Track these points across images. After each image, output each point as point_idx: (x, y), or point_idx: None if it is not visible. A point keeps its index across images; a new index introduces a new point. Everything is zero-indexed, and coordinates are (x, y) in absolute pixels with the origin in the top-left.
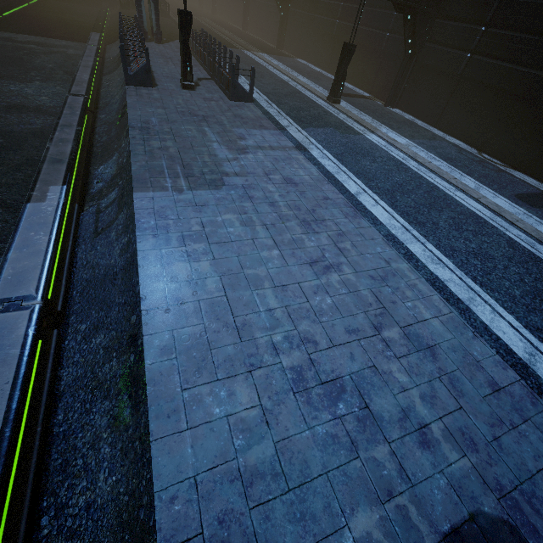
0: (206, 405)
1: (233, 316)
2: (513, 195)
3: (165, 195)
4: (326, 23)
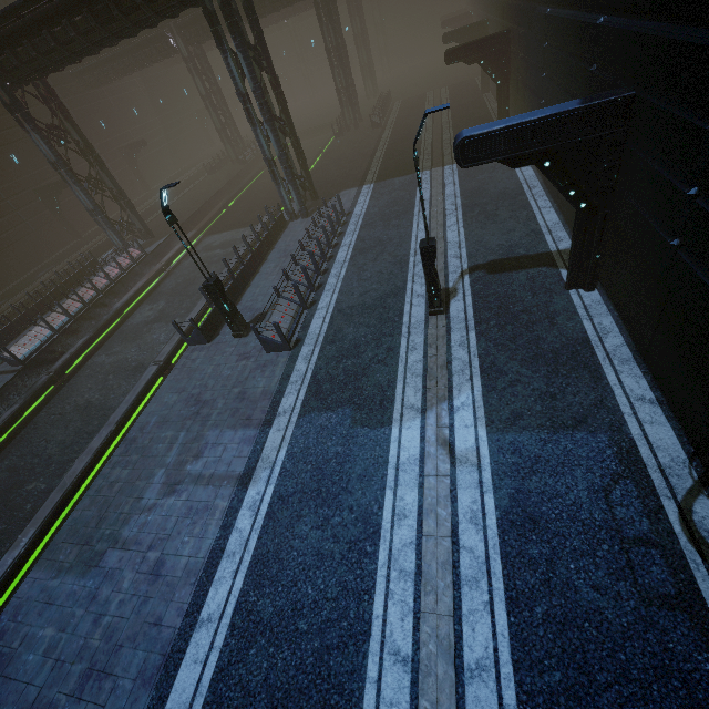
0: None
1: None
2: None
3: (45, 577)
4: (533, 102)
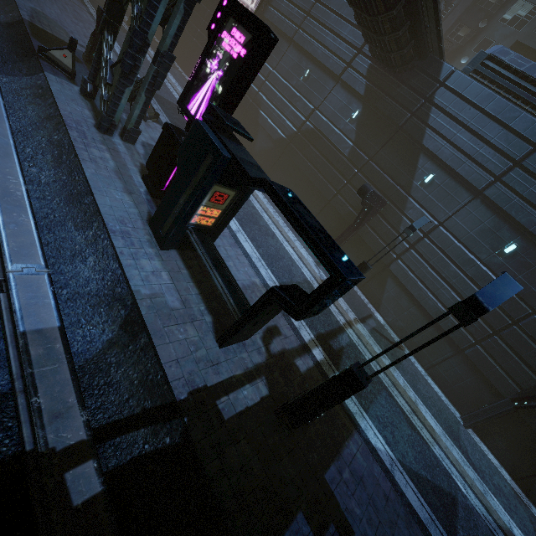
0: (28, 3)
1: (39, 4)
2: (183, 86)
3: None
4: None
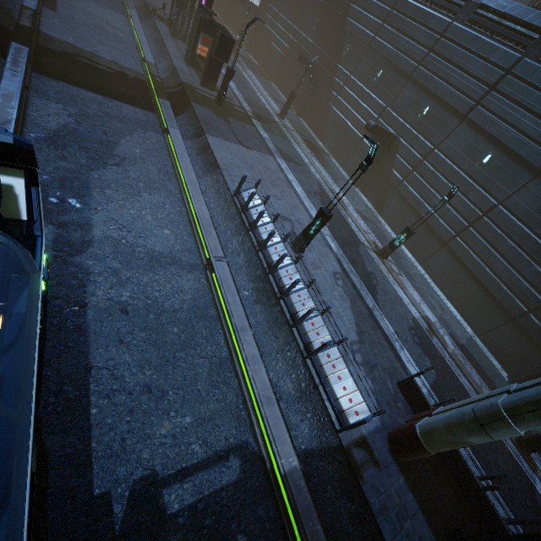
0: None
1: None
2: None
3: None
4: None
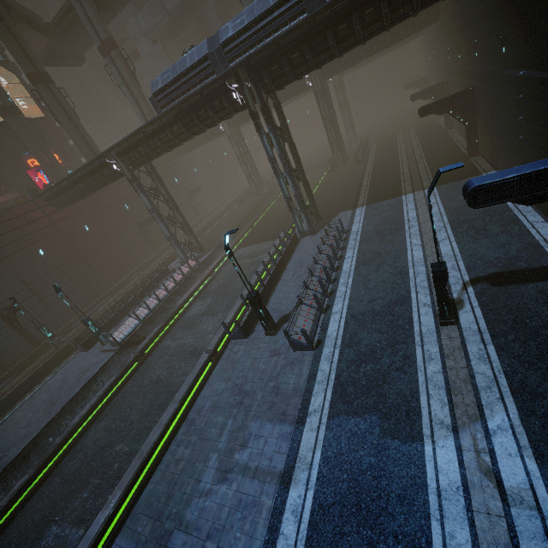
0: None
1: None
2: None
3: (127, 546)
4: (508, 138)
